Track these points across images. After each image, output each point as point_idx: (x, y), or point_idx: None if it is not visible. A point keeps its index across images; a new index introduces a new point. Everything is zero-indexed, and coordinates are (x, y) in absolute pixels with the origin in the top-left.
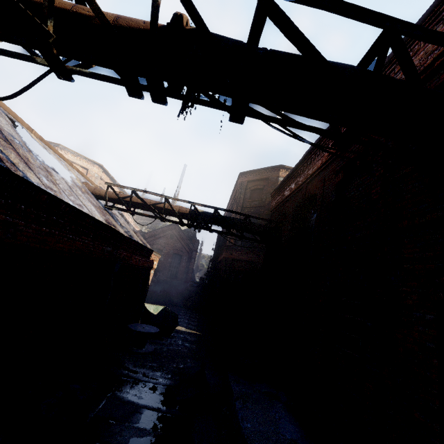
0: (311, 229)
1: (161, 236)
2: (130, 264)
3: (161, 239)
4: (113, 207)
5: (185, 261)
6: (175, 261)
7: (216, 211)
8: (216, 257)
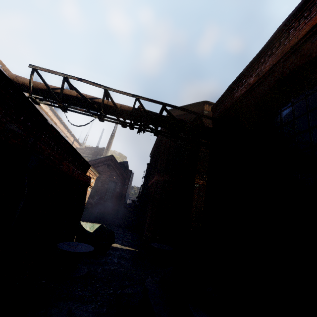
0: (284, 119)
1: (99, 165)
2: (61, 171)
3: (100, 168)
4: (39, 98)
5: (119, 187)
6: (110, 187)
7: (164, 107)
8: (146, 183)
